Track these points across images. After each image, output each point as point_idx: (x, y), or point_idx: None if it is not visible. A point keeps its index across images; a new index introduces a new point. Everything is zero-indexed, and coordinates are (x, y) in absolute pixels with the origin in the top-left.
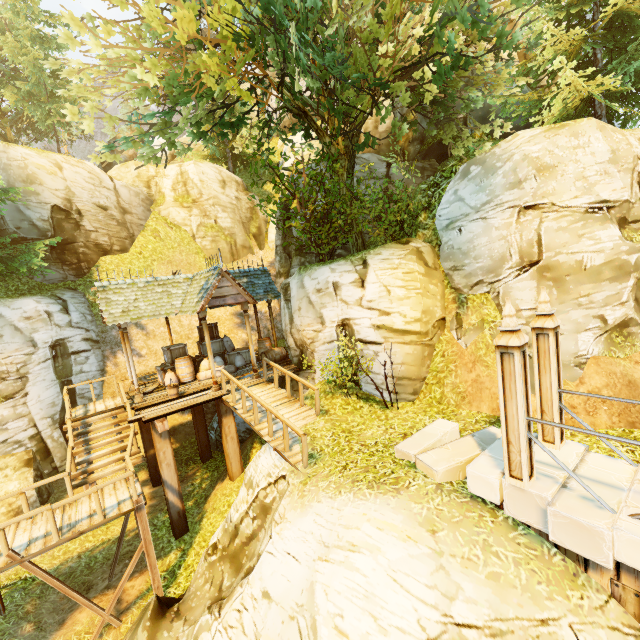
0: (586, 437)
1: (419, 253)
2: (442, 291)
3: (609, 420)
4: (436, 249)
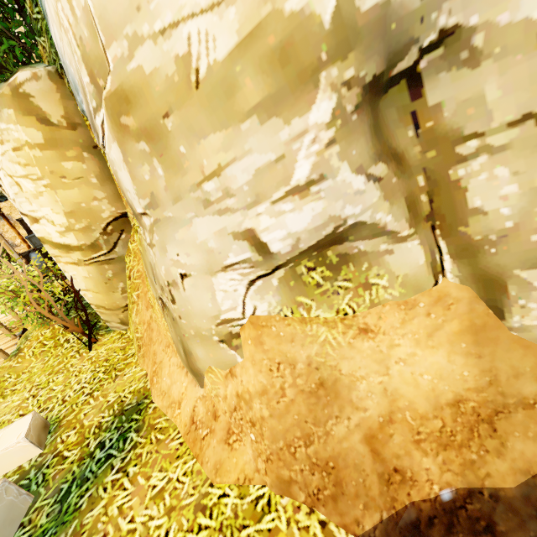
0: (164, 514)
1: (20, 98)
2: (101, 167)
3: (253, 462)
4: (65, 79)
